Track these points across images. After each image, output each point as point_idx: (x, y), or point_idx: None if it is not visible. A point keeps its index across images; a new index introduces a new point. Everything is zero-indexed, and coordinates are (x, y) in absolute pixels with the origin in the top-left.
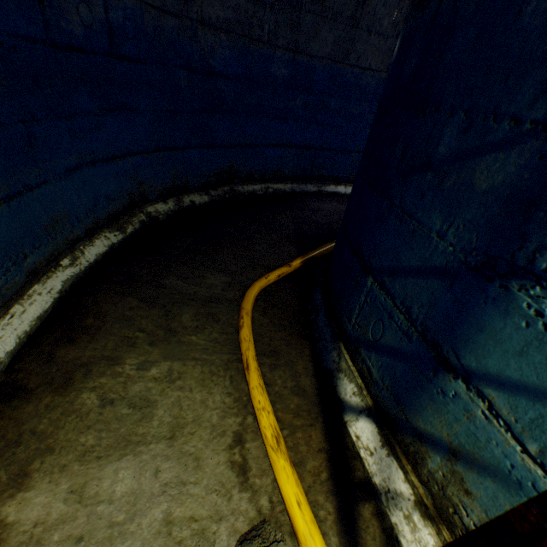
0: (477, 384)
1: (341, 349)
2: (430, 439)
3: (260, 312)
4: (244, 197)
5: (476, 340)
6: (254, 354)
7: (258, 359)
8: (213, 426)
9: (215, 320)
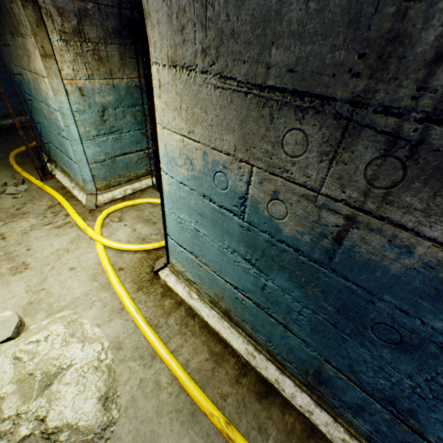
0: (42, 135)
1: (43, 154)
2: (50, 153)
3: (20, 158)
4: (8, 126)
5: (38, 128)
6: (15, 163)
7: (19, 165)
8: (5, 176)
9: (1, 162)
